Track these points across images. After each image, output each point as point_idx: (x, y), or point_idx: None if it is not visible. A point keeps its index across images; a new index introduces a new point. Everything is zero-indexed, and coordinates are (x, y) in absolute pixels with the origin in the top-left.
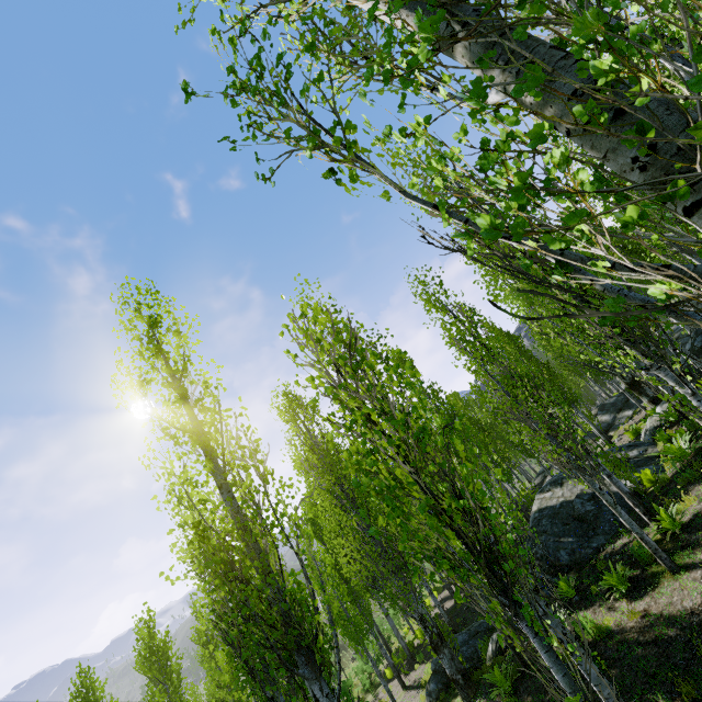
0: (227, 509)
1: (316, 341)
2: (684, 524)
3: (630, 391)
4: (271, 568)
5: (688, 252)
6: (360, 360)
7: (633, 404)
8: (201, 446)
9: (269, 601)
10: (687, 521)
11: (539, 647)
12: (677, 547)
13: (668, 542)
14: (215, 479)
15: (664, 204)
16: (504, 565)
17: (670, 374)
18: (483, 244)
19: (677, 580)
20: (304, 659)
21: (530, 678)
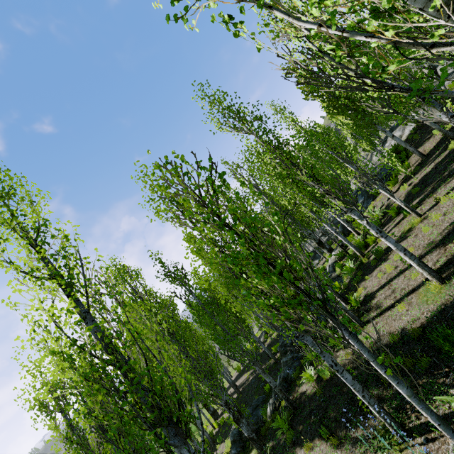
0: (93, 334)
1: (184, 175)
2: (361, 302)
3: (316, 249)
4: (136, 372)
5: (347, 162)
6: (222, 181)
7: (318, 256)
8: (62, 289)
9: (135, 400)
10: (362, 300)
11: (352, 340)
12: (360, 314)
13: (355, 313)
14: (79, 312)
15: (449, 18)
16: (328, 295)
17: (356, 214)
18: (346, 52)
19: (365, 330)
20: (173, 433)
21: (298, 415)
